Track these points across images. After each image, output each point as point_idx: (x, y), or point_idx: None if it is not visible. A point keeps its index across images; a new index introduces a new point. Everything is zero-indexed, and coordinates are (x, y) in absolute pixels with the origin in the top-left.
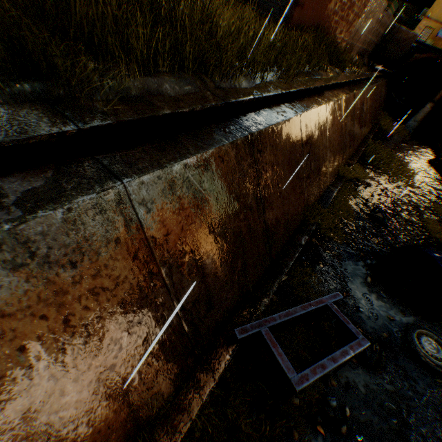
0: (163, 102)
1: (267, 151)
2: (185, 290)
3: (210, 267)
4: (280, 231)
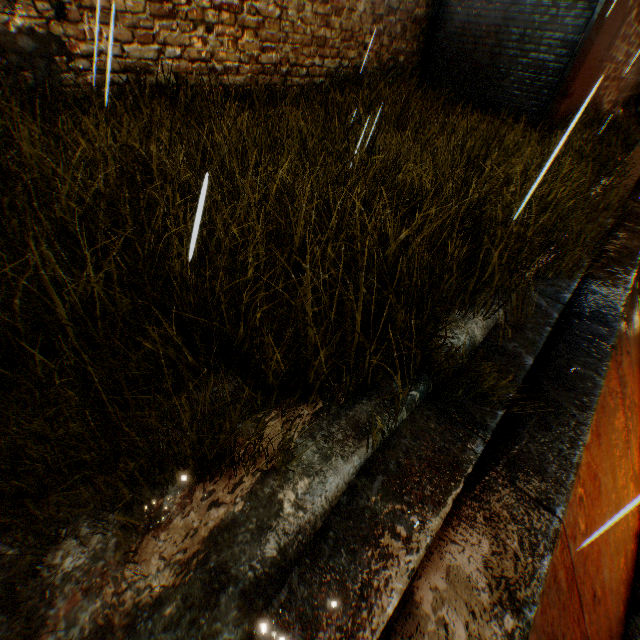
0: (510, 340)
1: (621, 356)
2: (596, 633)
3: (606, 578)
4: (637, 464)
